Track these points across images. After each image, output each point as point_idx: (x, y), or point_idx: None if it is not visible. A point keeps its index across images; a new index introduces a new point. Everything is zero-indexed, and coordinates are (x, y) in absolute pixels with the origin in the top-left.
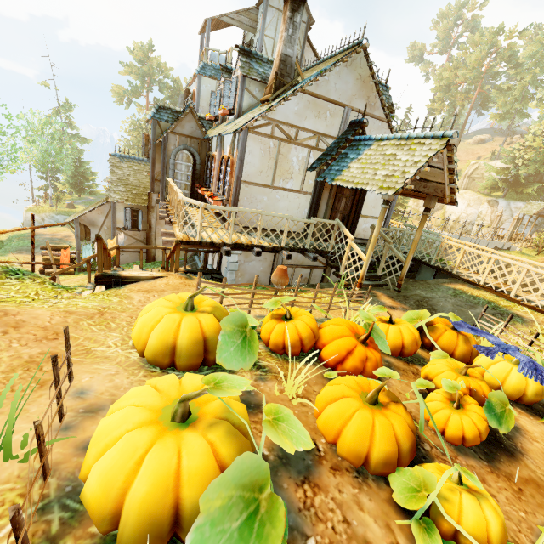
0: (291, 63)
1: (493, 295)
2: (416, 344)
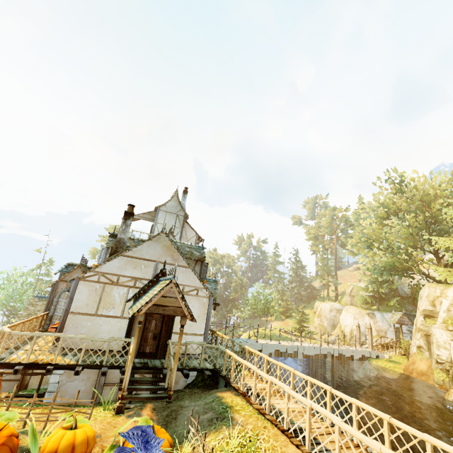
0: (124, 241)
1: (244, 400)
2: (70, 449)
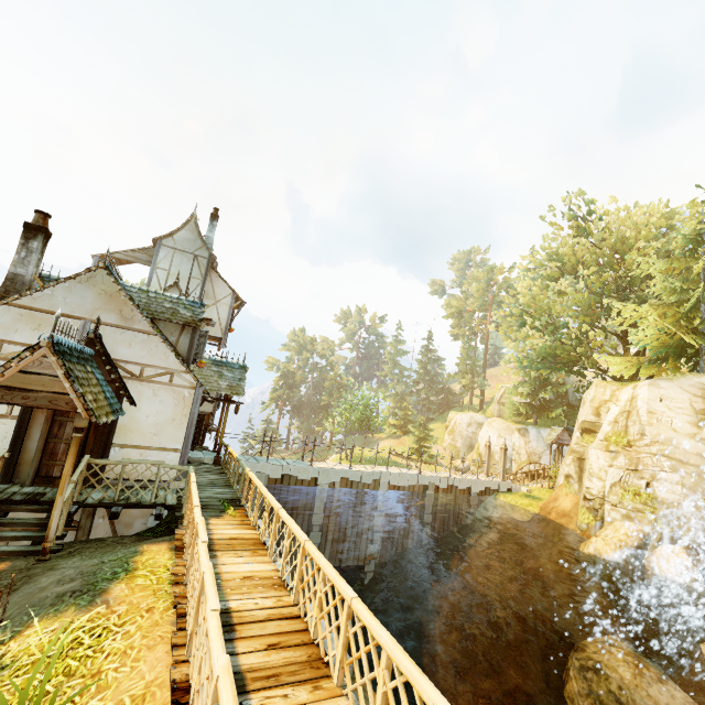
0: (25, 280)
1: (174, 558)
2: None
